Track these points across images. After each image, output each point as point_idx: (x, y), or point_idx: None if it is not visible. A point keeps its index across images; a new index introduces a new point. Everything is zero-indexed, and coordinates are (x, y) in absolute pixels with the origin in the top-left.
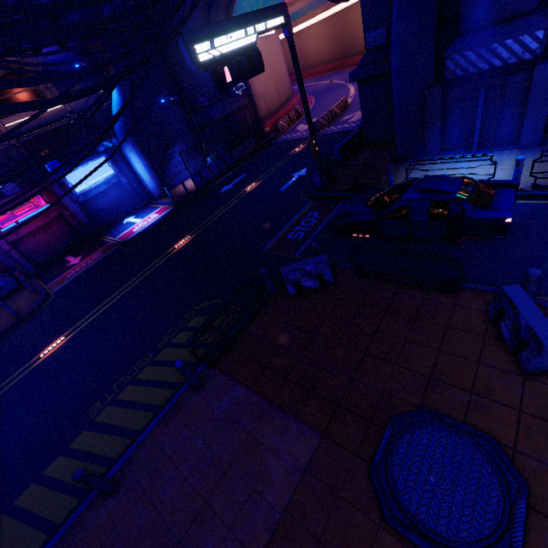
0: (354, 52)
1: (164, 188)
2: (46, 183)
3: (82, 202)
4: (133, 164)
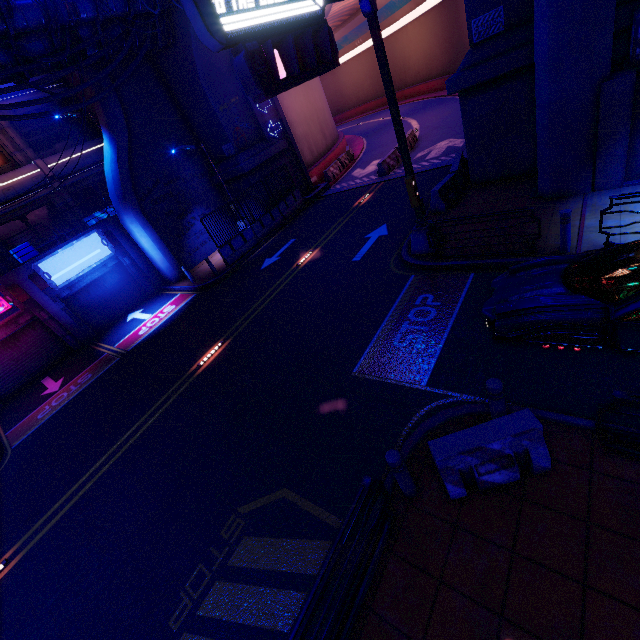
0: (403, 84)
1: (182, 269)
2: (10, 277)
3: (67, 297)
4: (137, 239)
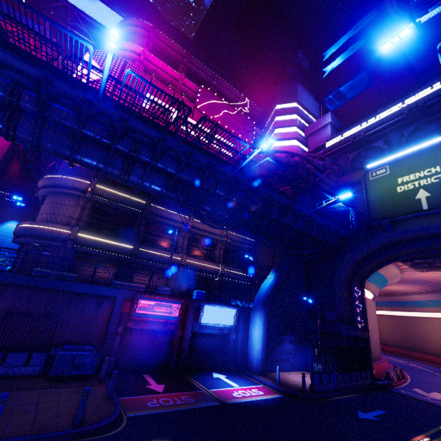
0: (423, 350)
1: (277, 367)
2: (190, 301)
3: (193, 332)
4: (252, 328)
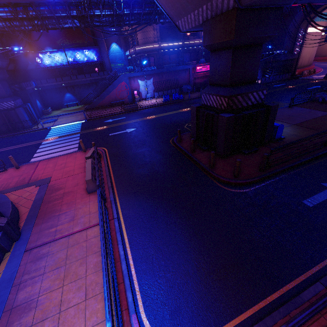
0: None
1: None
2: None
3: None
4: None
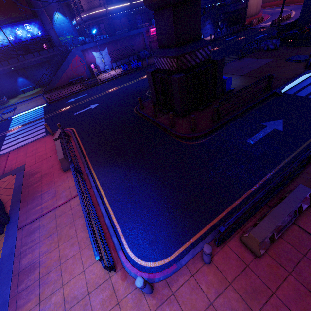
0: None
1: (202, 36)
2: None
3: None
4: None
